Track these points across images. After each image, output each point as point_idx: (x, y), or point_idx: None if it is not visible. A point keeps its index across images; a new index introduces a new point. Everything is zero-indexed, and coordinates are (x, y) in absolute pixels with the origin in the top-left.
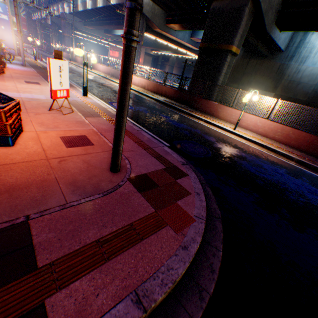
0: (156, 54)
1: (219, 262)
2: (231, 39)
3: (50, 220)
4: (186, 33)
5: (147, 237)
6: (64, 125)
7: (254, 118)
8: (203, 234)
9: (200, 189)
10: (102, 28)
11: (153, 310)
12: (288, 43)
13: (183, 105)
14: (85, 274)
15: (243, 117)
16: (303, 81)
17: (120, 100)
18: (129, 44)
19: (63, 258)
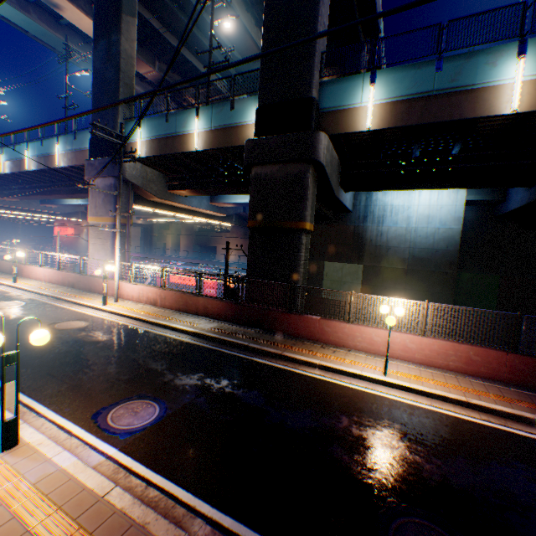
0: (148, 222)
1: None
2: (301, 213)
3: None
4: (203, 197)
5: None
6: None
7: (398, 336)
8: None
9: None
10: (36, 198)
11: None
12: (354, 202)
13: (250, 327)
14: None
15: (377, 335)
16: (392, 244)
17: None
18: None
19: None
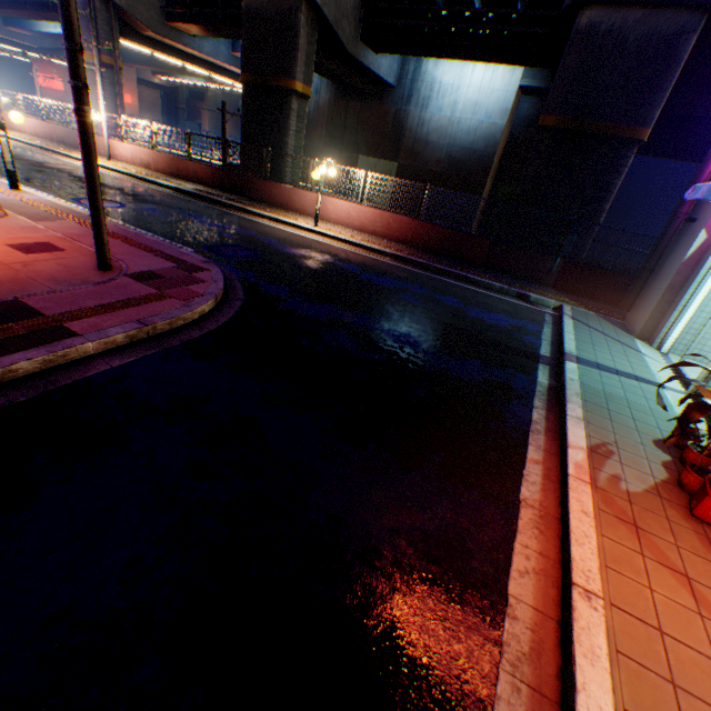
0: (170, 84)
1: (228, 319)
2: (291, 70)
3: (43, 299)
4: (221, 43)
5: (151, 304)
6: (5, 233)
7: (345, 205)
8: (217, 308)
9: (221, 279)
10: None
11: (159, 335)
12: (400, 73)
13: (234, 195)
14: (93, 317)
15: (331, 205)
16: (432, 139)
17: (90, 180)
18: (84, 121)
19: (69, 312)
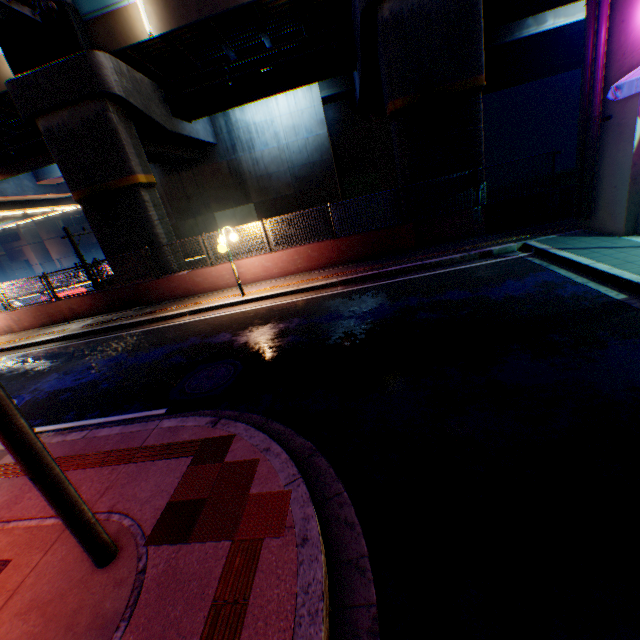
0: None
1: (352, 505)
2: (126, 166)
3: None
4: (21, 178)
5: (252, 588)
6: None
7: (256, 260)
8: (314, 495)
9: (266, 439)
10: None
11: None
12: (215, 131)
13: (129, 309)
14: None
15: (241, 267)
16: (272, 171)
17: (20, 452)
18: None
19: None
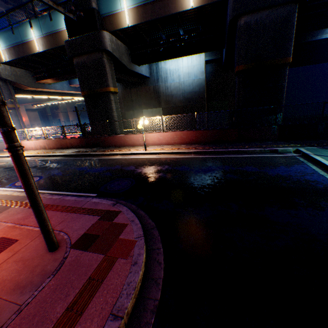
0: (41, 107)
1: (163, 255)
2: (106, 83)
3: None
4: (63, 83)
5: (106, 277)
6: None
7: (155, 135)
8: (147, 246)
9: (134, 216)
10: None
11: (130, 315)
12: (150, 71)
13: (94, 148)
14: None
15: (147, 137)
16: (174, 93)
17: (29, 193)
18: (16, 153)
19: None
